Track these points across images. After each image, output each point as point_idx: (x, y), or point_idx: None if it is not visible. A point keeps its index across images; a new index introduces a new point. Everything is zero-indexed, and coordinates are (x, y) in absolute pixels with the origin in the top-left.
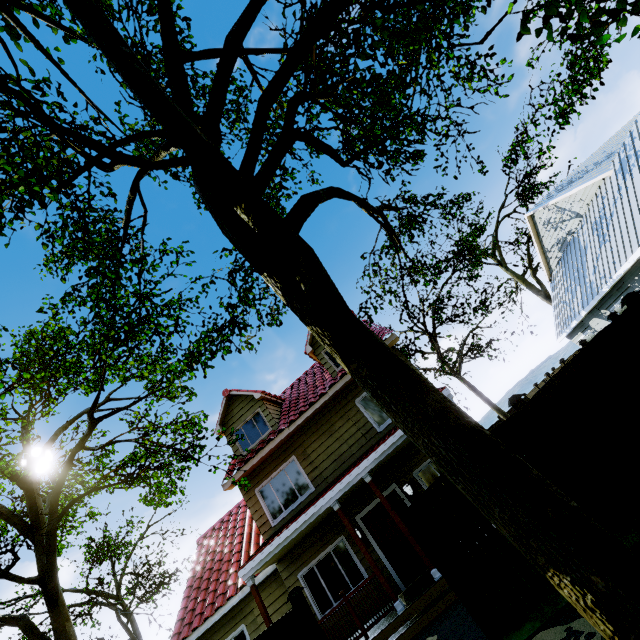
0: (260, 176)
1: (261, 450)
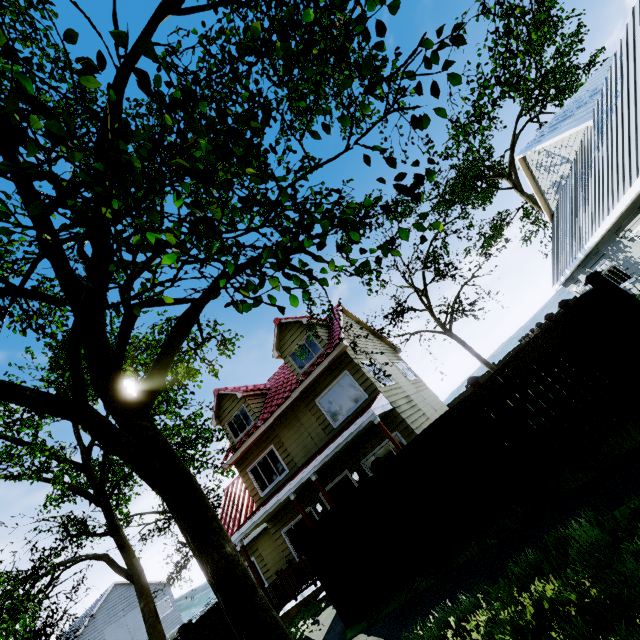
0: (115, 353)
1: (245, 442)
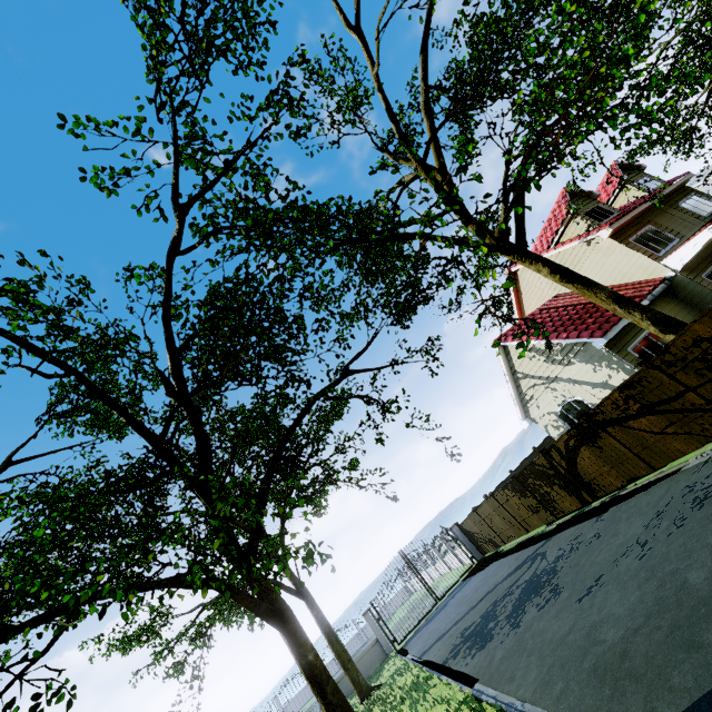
0: None
1: (630, 212)
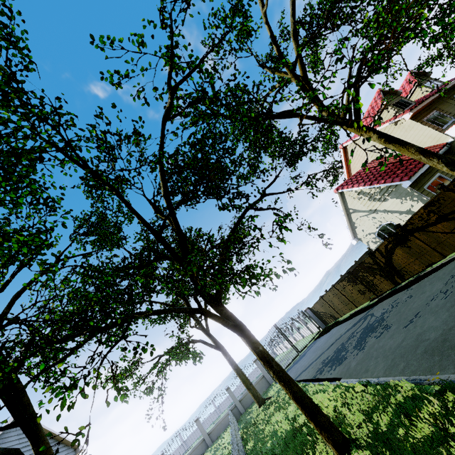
0: None
1: (423, 102)
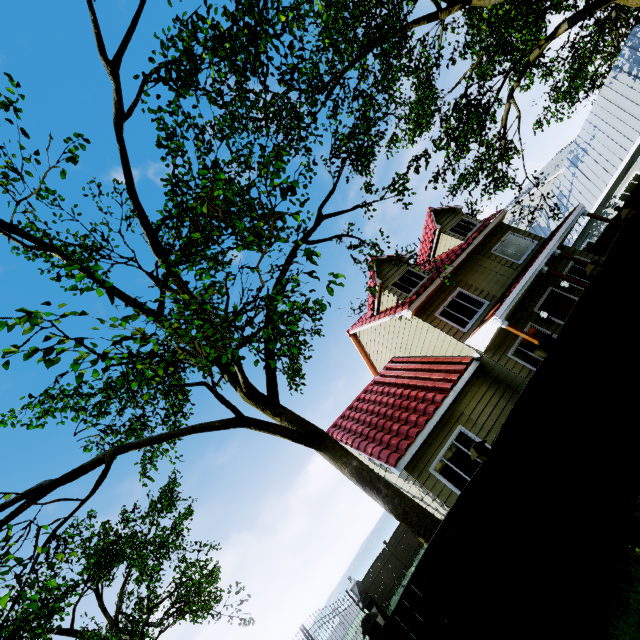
0: None
1: (434, 281)
